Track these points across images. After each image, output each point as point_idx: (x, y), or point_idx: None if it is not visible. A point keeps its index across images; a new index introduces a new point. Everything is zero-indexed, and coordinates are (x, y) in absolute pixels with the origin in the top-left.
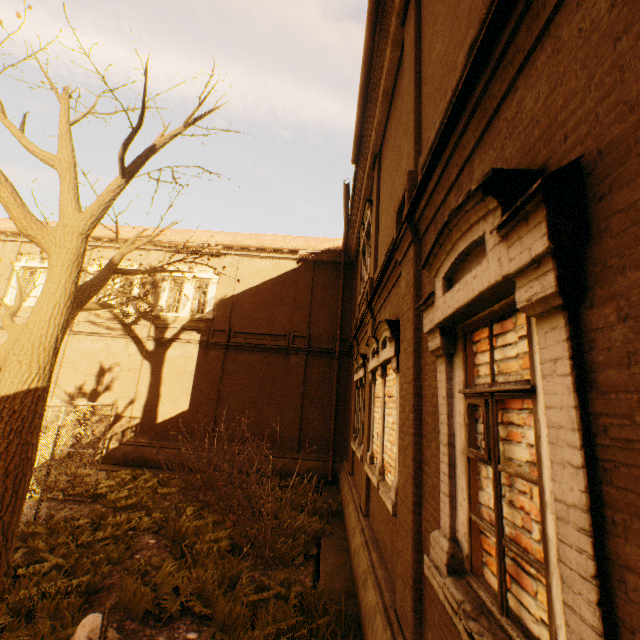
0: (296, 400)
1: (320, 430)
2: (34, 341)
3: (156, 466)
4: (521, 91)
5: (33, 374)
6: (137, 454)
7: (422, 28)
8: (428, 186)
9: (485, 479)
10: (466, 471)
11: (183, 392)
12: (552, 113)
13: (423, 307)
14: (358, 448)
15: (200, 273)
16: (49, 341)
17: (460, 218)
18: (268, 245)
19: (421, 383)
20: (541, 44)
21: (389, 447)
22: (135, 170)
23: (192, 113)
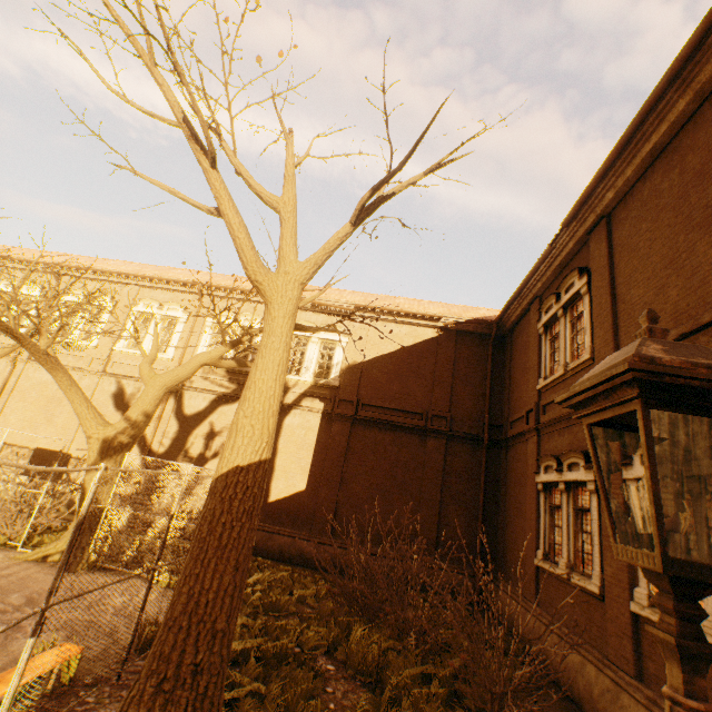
0: (433, 493)
1: (462, 534)
2: (264, 402)
3: (266, 555)
4: None
5: (263, 442)
6: None
7: None
8: None
9: None
10: None
11: (300, 468)
12: None
13: None
14: (574, 573)
15: (327, 334)
16: (276, 404)
17: None
18: (407, 309)
19: None
20: None
21: None
22: (364, 218)
23: (440, 160)
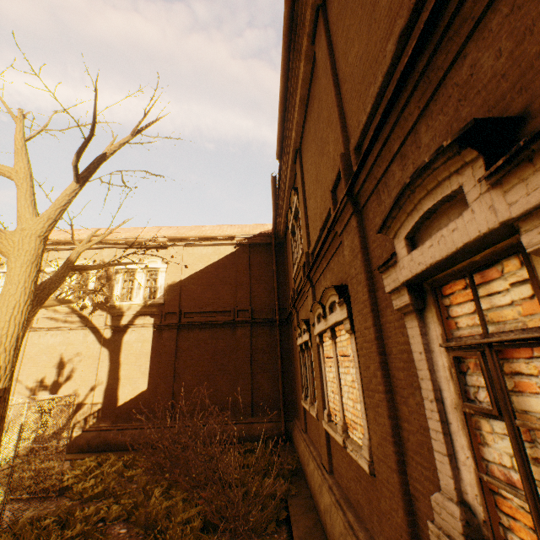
0: (246, 368)
1: (270, 393)
2: None
3: (119, 448)
4: (472, 55)
5: None
6: (100, 439)
7: (333, 41)
8: (367, 161)
9: (487, 434)
10: (464, 427)
11: (141, 373)
12: (524, 62)
13: (383, 268)
14: (311, 406)
15: (149, 264)
16: (9, 341)
17: (425, 177)
18: (208, 234)
19: (383, 341)
20: (492, 8)
21: (350, 404)
22: (88, 175)
23: (138, 123)
